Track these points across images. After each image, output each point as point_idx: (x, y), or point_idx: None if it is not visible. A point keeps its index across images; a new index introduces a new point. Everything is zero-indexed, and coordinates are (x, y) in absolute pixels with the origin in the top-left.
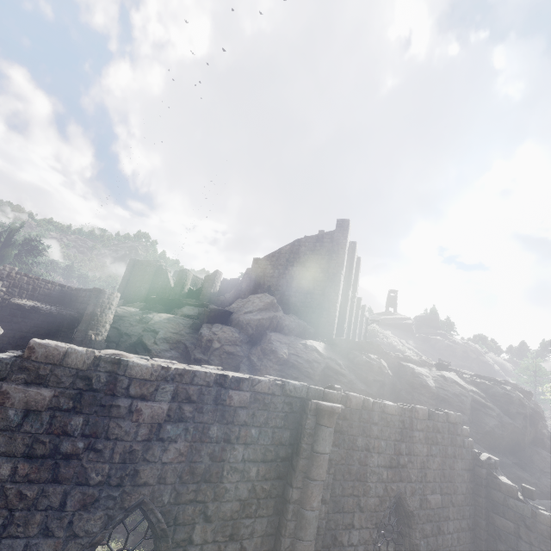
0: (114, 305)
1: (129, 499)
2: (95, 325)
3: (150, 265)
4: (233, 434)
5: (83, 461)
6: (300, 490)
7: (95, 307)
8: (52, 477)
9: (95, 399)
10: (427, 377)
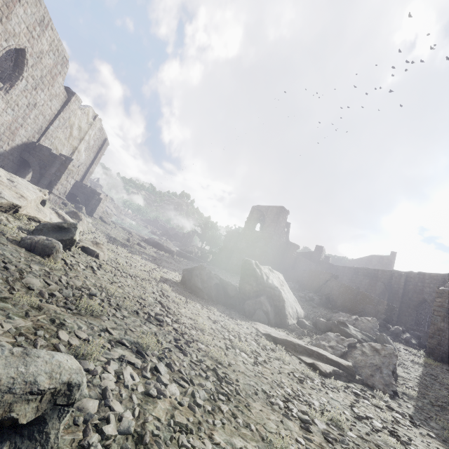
0: None
1: None
2: None
3: None
4: None
5: None
6: None
7: None
8: None
9: None
10: None
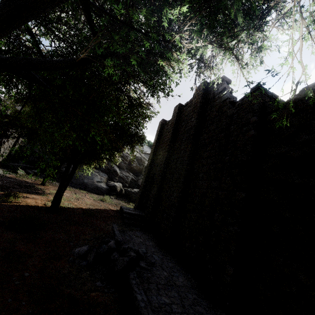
0: None
1: None
2: None
3: None
4: None
5: None
6: None
7: None
8: None
9: None
10: None
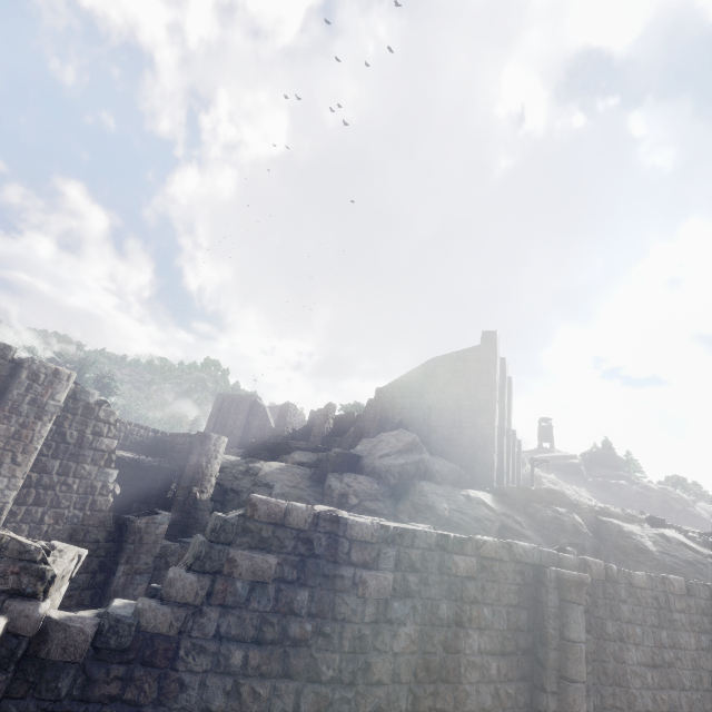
0: (221, 452)
1: (364, 703)
2: (200, 480)
3: (243, 400)
4: (464, 614)
5: (312, 650)
6: (557, 696)
7: (199, 457)
8: (283, 670)
9: (318, 568)
10: (642, 537)
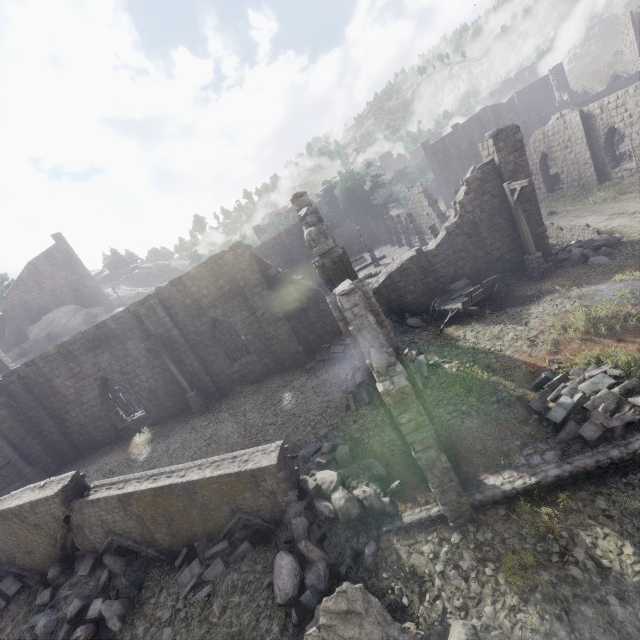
0: None
1: None
2: None
3: None
4: None
5: None
6: None
7: None
8: None
9: None
10: None
